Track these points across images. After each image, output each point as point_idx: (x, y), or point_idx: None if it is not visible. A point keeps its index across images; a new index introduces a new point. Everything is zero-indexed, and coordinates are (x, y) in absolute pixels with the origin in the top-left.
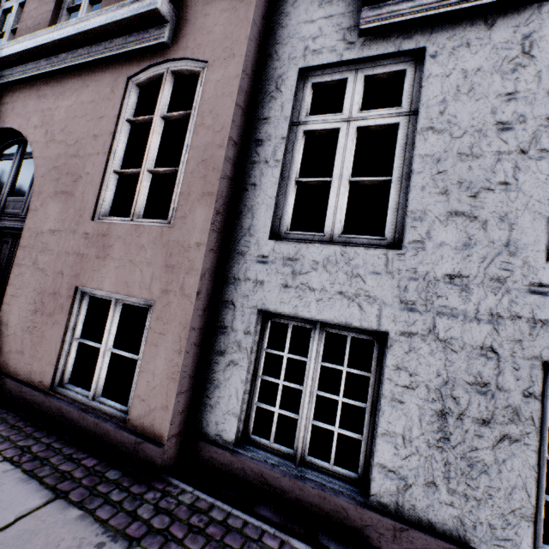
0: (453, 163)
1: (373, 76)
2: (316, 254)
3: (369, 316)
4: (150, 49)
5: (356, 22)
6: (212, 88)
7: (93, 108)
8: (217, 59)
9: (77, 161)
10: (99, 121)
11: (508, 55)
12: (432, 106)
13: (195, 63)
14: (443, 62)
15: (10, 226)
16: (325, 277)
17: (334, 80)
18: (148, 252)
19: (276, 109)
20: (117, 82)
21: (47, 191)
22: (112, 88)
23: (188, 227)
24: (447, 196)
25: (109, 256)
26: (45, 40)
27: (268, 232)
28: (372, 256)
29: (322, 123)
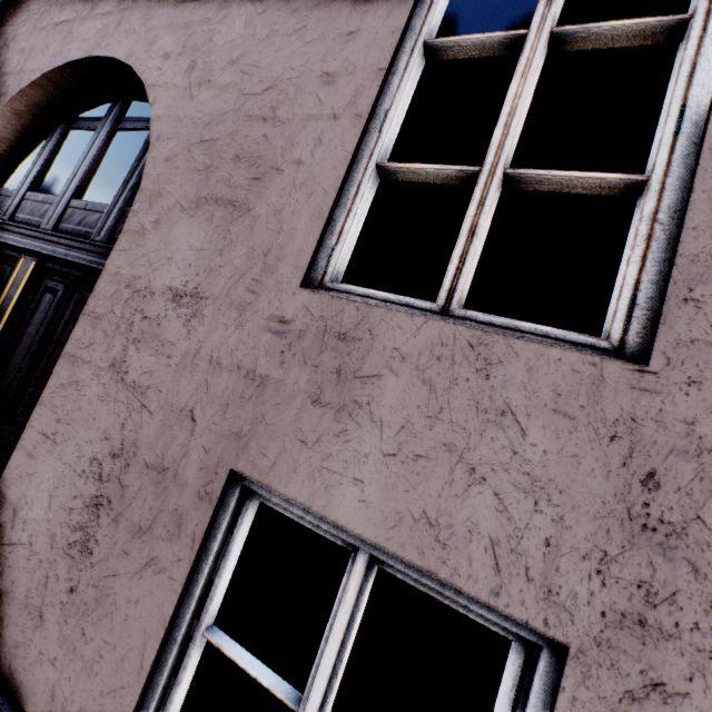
0: None
1: None
2: None
3: None
4: None
5: None
6: None
7: (324, 14)
8: None
9: (268, 131)
10: (341, 41)
11: None
12: None
13: None
14: None
15: (67, 259)
16: None
17: None
18: (533, 438)
19: None
20: None
21: (175, 193)
22: None
23: None
24: None
25: (359, 409)
26: None
27: None
28: None
29: None
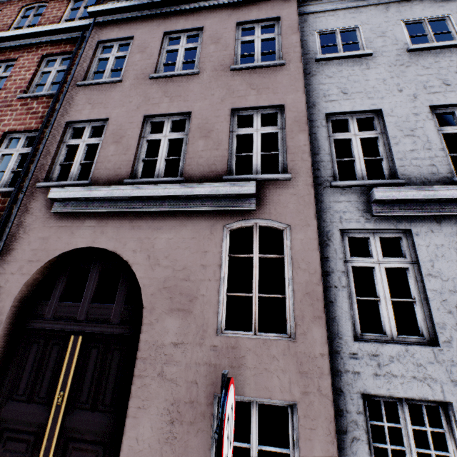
0: (448, 295)
1: (382, 237)
2: (389, 351)
3: (436, 392)
4: (241, 210)
5: (367, 208)
6: (299, 244)
7: (195, 243)
8: (297, 225)
9: (189, 284)
10: (203, 254)
11: (453, 240)
12: (426, 262)
13: (277, 223)
14: (422, 238)
15: (102, 333)
16: (400, 367)
17: (361, 236)
18: (280, 361)
19: (332, 252)
20: (215, 227)
21: (161, 308)
22: (211, 231)
23: (309, 342)
24: (452, 314)
25: (243, 366)
26: (149, 193)
27: (351, 335)
28: (425, 352)
29: (362, 263)
